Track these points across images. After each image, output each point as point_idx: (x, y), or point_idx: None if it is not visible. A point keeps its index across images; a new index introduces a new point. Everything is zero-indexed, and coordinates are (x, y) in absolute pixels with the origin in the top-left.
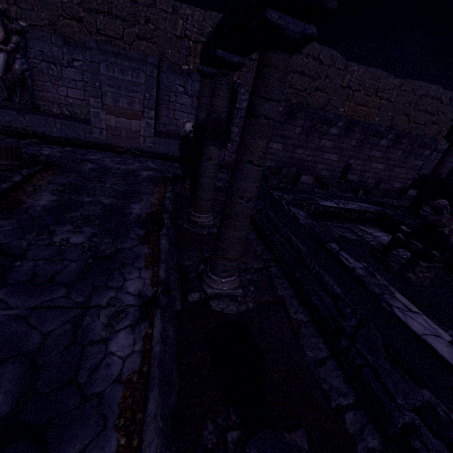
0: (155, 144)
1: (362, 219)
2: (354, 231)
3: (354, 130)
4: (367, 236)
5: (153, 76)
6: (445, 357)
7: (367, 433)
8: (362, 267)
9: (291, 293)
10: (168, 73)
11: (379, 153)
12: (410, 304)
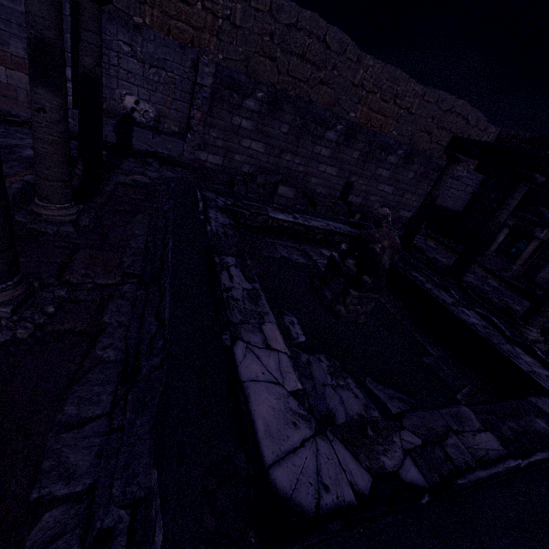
0: (76, 119)
1: (330, 242)
2: (309, 254)
3: (357, 138)
4: (323, 261)
5: (65, 12)
6: (254, 415)
7: (59, 546)
8: (247, 288)
9: (127, 320)
10: (105, 20)
11: (386, 172)
12: (278, 339)
